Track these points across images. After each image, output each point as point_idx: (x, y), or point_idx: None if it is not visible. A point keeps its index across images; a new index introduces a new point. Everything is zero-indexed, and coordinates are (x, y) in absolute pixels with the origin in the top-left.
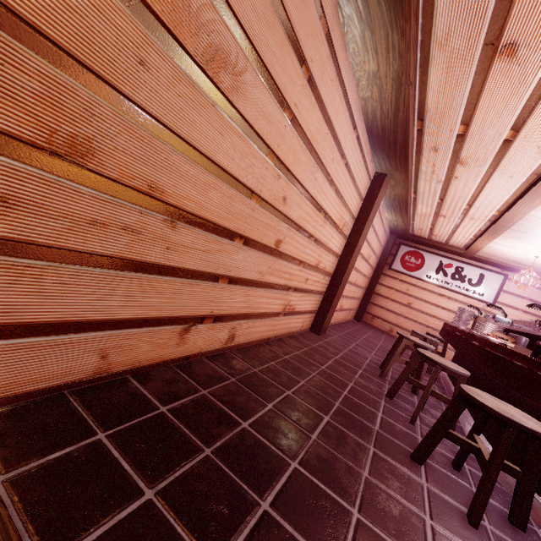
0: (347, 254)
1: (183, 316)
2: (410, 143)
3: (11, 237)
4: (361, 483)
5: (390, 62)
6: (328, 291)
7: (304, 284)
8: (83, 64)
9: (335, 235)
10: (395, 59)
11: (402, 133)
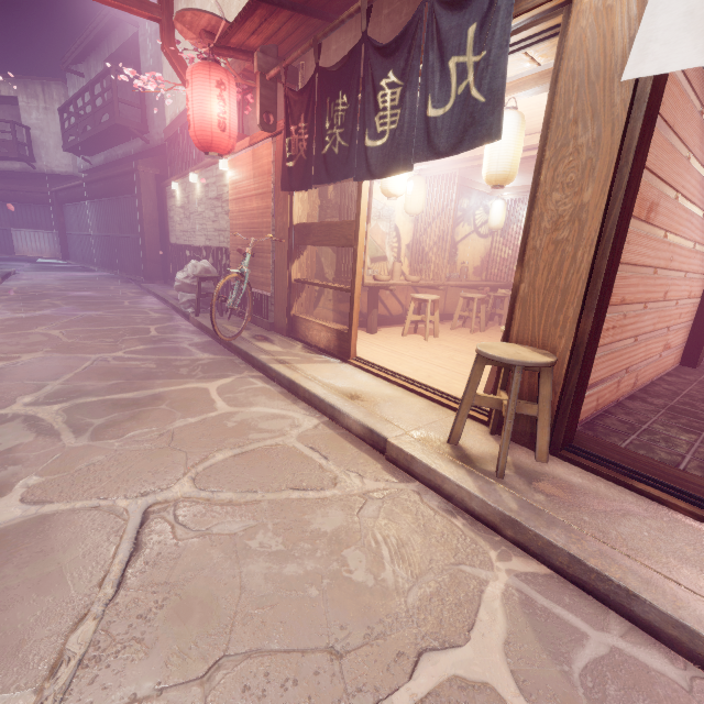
0: None
1: (620, 371)
2: None
3: None
4: None
5: None
6: (698, 317)
7: (678, 320)
8: None
9: (703, 258)
10: None
11: None
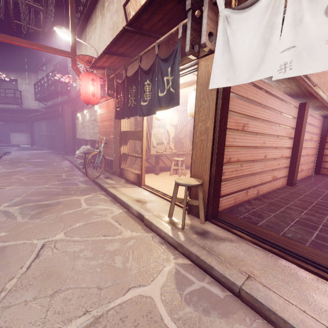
0: (296, 145)
1: (246, 188)
2: (313, 93)
3: (224, 178)
4: (322, 222)
5: (291, 84)
6: (291, 165)
7: (278, 166)
8: (229, 146)
9: (286, 141)
10: (293, 83)
11: (307, 92)
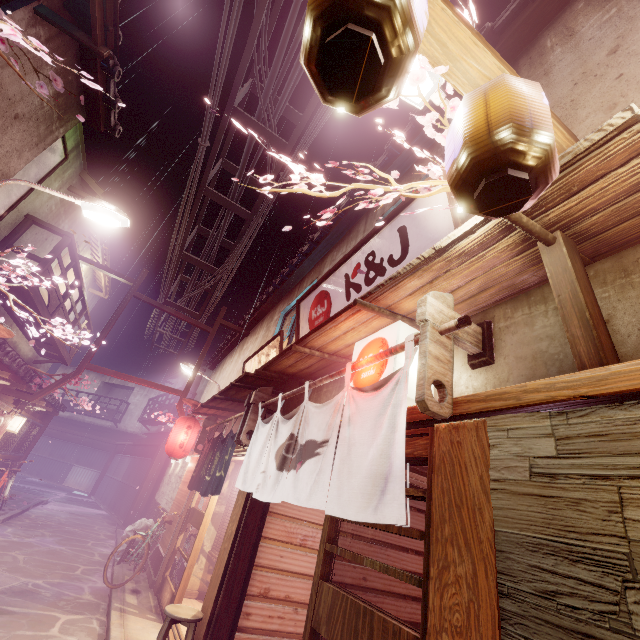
0: None
1: None
2: None
3: (250, 626)
4: None
5: None
6: None
7: None
8: (268, 567)
9: None
10: None
11: None
